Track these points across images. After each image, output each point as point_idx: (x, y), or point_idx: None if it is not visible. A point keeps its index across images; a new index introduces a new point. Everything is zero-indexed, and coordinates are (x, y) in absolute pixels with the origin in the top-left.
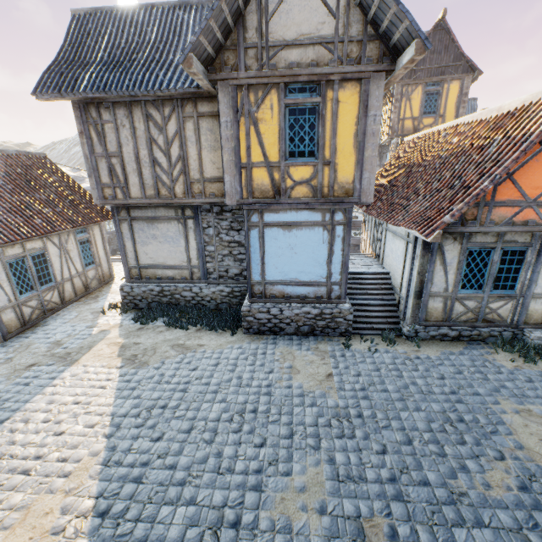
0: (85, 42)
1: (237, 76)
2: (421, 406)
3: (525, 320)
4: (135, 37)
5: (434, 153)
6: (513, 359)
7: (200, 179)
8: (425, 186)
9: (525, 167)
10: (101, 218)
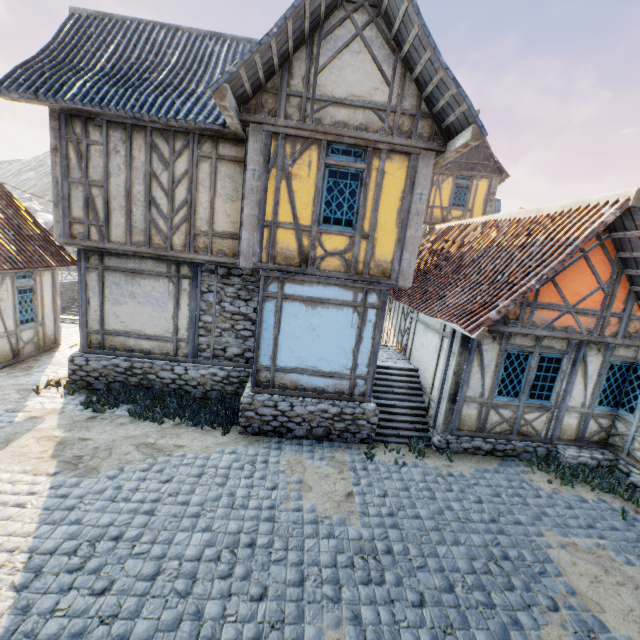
0: (83, 46)
1: (274, 123)
2: (460, 539)
3: (559, 435)
4: (151, 56)
5: (471, 245)
6: (550, 480)
7: (208, 231)
8: (463, 278)
9: (566, 271)
10: (56, 262)
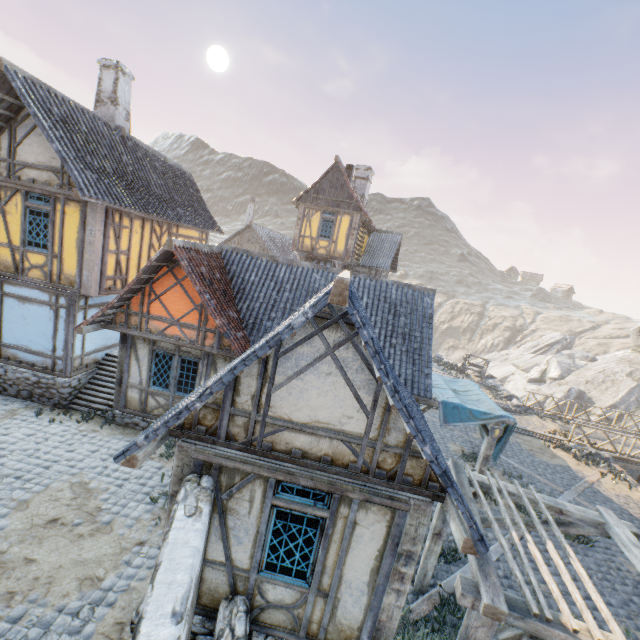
0: None
1: None
2: (7, 463)
3: None
4: None
5: None
6: (161, 453)
7: None
8: None
9: (169, 293)
10: None
